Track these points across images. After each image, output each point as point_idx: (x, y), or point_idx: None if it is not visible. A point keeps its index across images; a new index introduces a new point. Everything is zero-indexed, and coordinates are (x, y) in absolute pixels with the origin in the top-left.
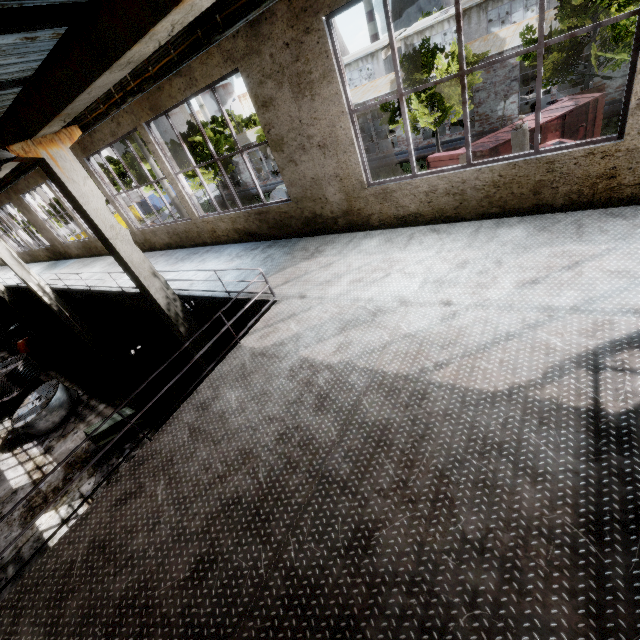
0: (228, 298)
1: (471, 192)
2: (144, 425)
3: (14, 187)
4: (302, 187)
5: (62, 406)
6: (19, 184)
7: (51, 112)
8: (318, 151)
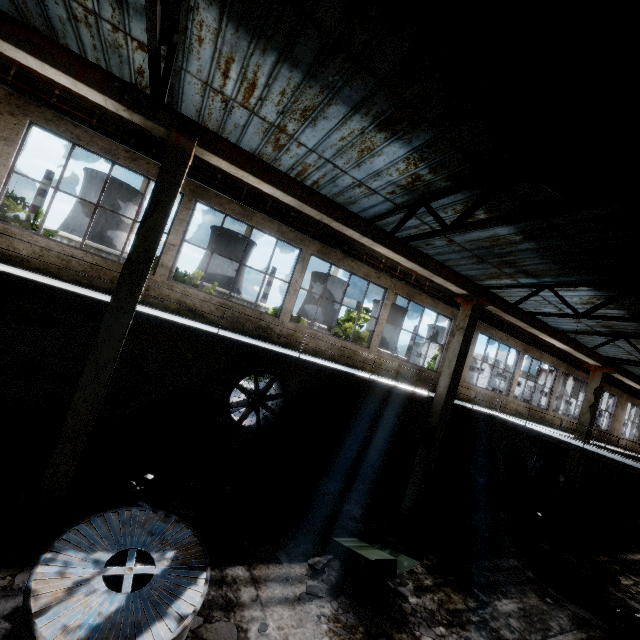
0: (472, 408)
1: (486, 398)
2: None
3: (43, 109)
4: None
5: None
6: (84, 130)
7: (505, 311)
8: None
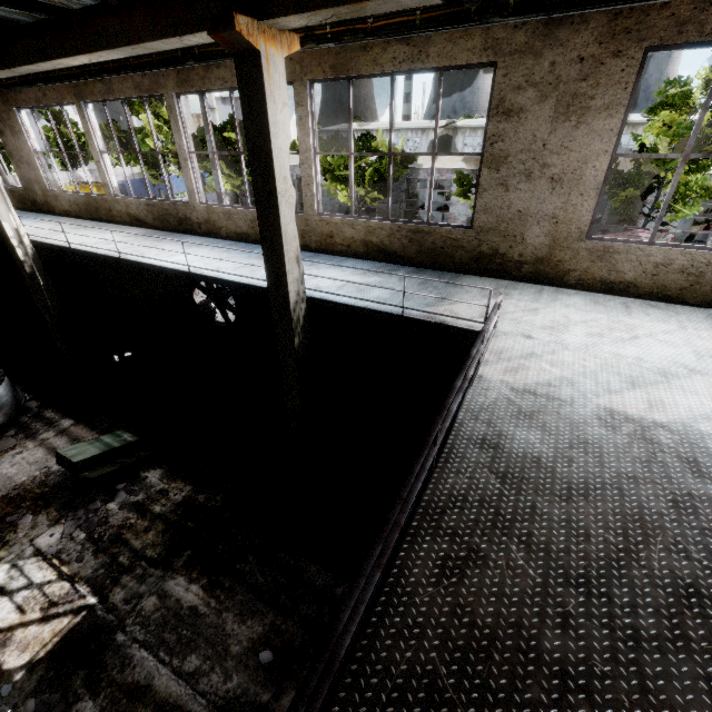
0: (398, 315)
1: (710, 277)
2: (148, 460)
3: (10, 94)
4: (498, 217)
5: (1, 409)
6: (24, 92)
7: None
8: (546, 184)
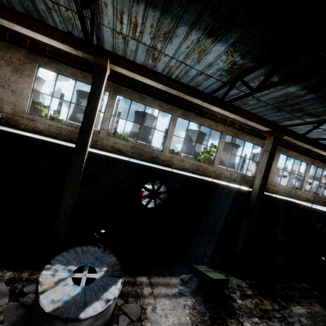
0: (276, 197)
1: (286, 191)
2: None
3: (43, 58)
4: None
5: None
6: (61, 66)
7: (296, 139)
8: None
